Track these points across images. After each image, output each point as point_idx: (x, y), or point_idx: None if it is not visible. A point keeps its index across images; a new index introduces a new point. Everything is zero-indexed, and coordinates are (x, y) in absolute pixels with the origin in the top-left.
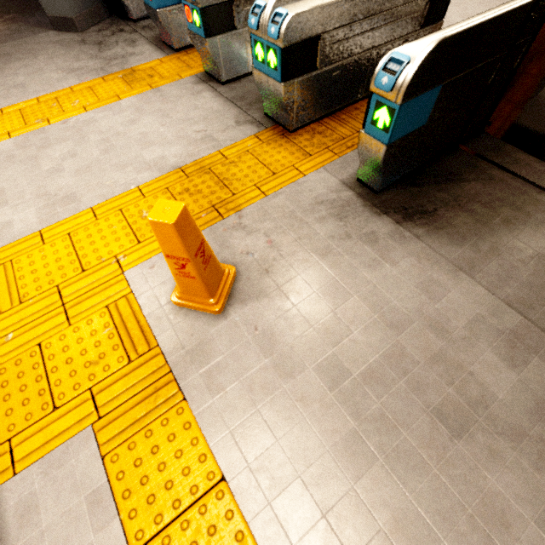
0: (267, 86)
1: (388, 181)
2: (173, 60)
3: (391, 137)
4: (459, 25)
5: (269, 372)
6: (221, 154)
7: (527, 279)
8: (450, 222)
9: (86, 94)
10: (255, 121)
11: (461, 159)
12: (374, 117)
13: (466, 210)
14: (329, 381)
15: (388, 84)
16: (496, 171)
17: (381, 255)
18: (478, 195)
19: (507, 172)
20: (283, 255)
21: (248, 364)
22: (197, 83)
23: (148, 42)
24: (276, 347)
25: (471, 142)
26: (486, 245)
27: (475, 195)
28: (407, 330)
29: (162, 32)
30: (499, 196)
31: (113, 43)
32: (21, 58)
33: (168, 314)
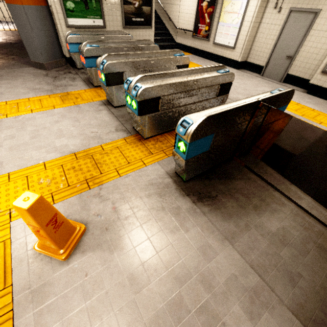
0: (132, 115)
1: (191, 176)
2: (92, 91)
3: (187, 156)
4: (223, 106)
5: (85, 314)
6: (101, 147)
7: (264, 249)
8: (224, 205)
9: (36, 103)
10: (127, 130)
11: (234, 166)
12: (178, 145)
13: (233, 198)
14: (125, 325)
15: (182, 132)
16: (252, 175)
17: (180, 224)
18: (241, 189)
19: (258, 176)
20: (120, 218)
21: (72, 305)
22: (101, 105)
23: (82, 80)
24: (96, 291)
25: (240, 156)
26: (243, 222)
27: (240, 188)
28: (187, 283)
29: (89, 77)
30: (252, 190)
31: (63, 78)
32: (8, 79)
33: (29, 258)
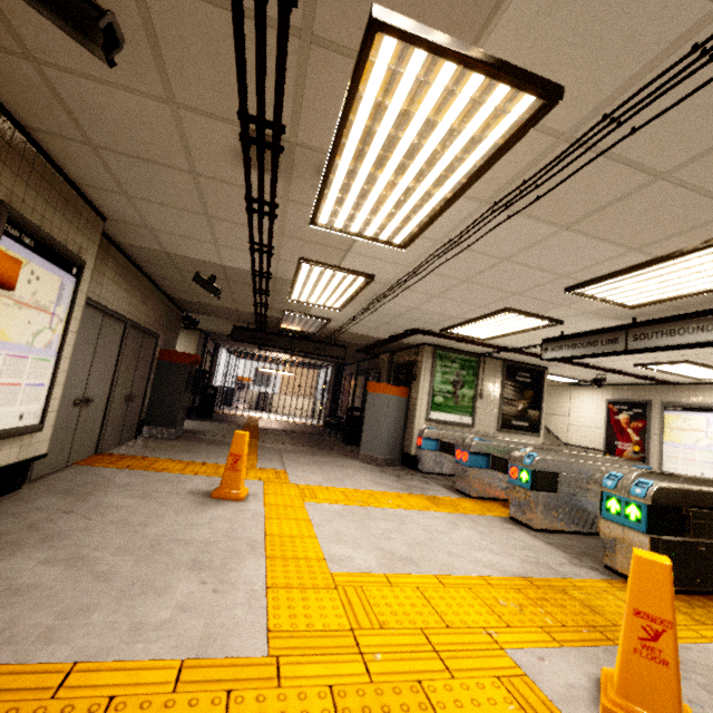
0: (621, 535)
1: None
2: (470, 501)
3: None
4: None
5: None
6: (570, 582)
7: None
8: None
9: (397, 499)
10: (595, 569)
11: None
12: None
13: None
14: None
15: None
16: None
17: None
18: None
19: None
20: None
21: None
22: (504, 522)
23: (440, 486)
24: None
25: None
26: None
27: None
28: None
29: (460, 482)
30: None
31: (409, 479)
32: (336, 466)
33: None
